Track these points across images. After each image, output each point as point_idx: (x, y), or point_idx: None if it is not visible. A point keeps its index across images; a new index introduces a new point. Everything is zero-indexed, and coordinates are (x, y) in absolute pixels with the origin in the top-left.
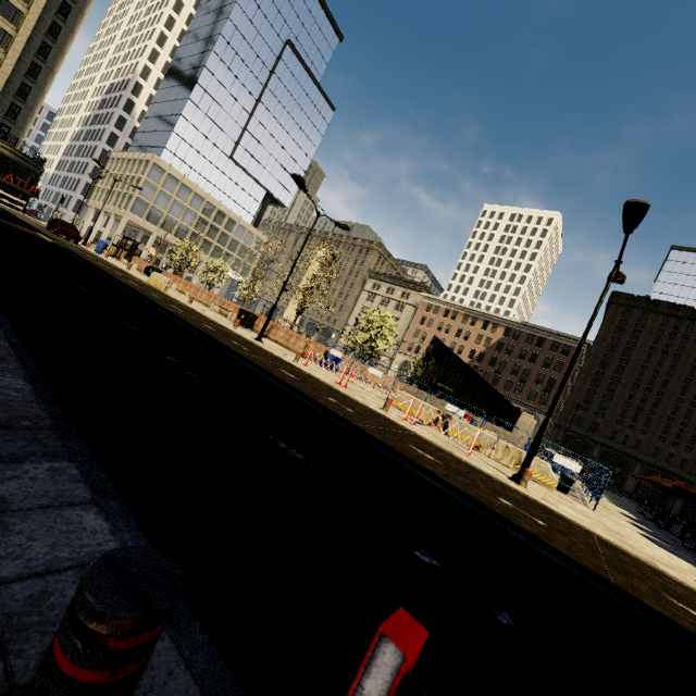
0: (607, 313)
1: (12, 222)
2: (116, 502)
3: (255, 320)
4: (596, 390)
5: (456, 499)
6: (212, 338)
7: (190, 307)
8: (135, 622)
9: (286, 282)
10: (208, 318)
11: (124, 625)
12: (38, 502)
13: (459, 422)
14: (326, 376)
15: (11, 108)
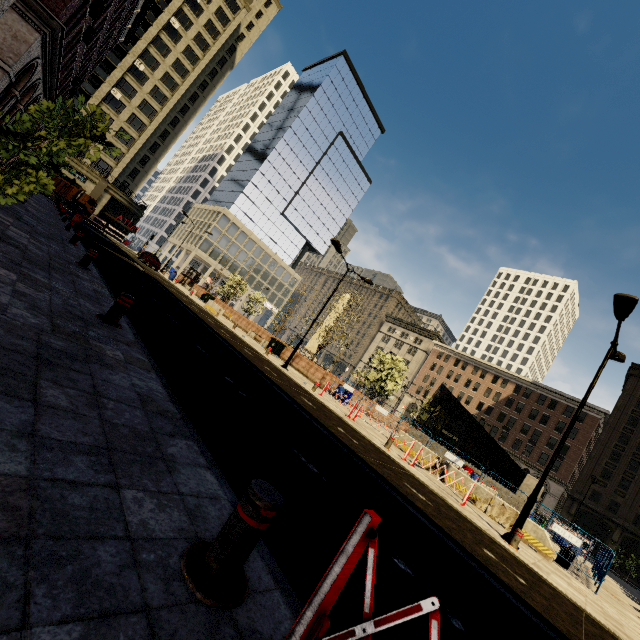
0: (626, 385)
1: (119, 253)
2: (218, 471)
3: (282, 348)
4: (615, 465)
5: (438, 536)
6: (251, 363)
7: (234, 332)
8: (271, 505)
9: (314, 321)
10: (246, 343)
11: (267, 505)
12: (186, 461)
13: (457, 471)
14: (338, 408)
15: (133, 171)
